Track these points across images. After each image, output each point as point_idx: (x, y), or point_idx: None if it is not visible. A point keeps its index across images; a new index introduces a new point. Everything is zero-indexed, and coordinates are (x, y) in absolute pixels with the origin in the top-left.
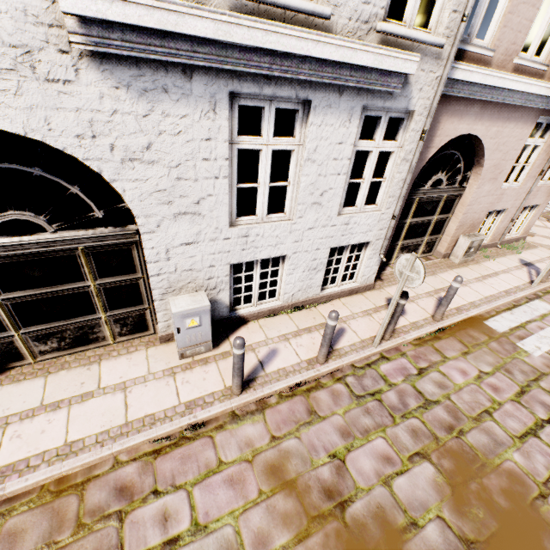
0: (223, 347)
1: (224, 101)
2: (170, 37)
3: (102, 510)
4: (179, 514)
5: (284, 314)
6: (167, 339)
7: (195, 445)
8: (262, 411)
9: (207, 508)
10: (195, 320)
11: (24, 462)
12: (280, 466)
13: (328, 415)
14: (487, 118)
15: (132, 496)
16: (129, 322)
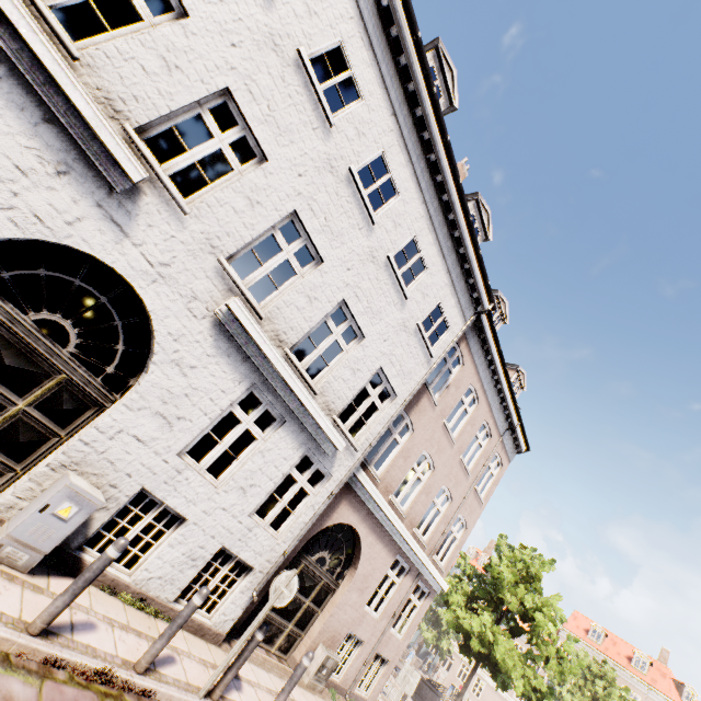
0: (39, 579)
1: (248, 383)
2: (253, 343)
3: None
4: None
5: (121, 601)
6: None
7: None
8: (43, 677)
9: None
10: (72, 509)
11: None
12: None
13: None
14: (369, 525)
15: None
16: None
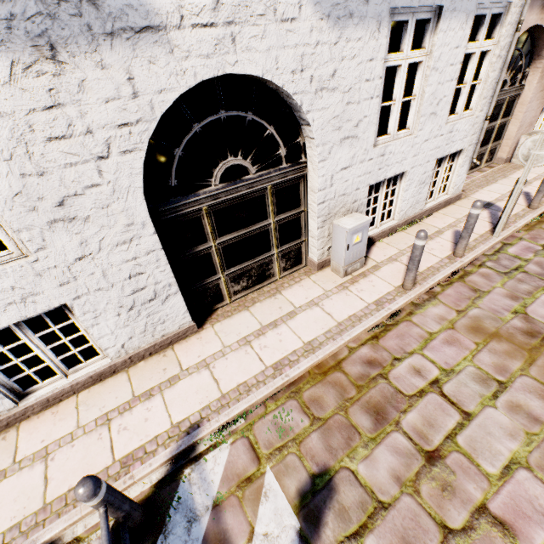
0: (369, 263)
1: (386, 19)
2: None
3: (366, 376)
4: (425, 367)
5: (400, 232)
6: (321, 267)
7: (401, 328)
8: (435, 297)
9: (443, 360)
10: (359, 236)
11: (285, 360)
12: (478, 326)
13: (490, 289)
14: None
15: (381, 364)
16: (291, 256)
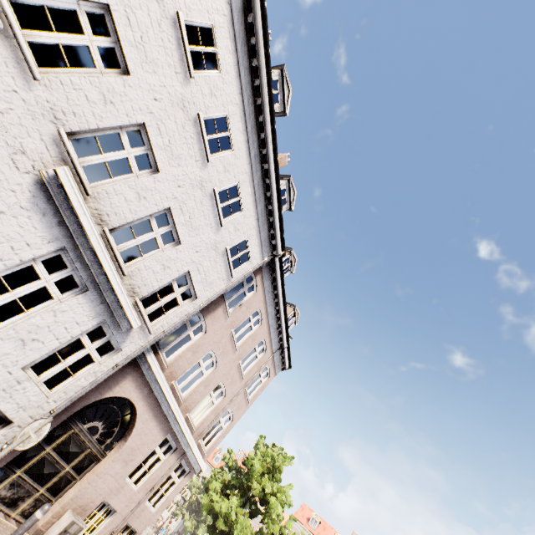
0: None
1: (58, 246)
2: (73, 212)
3: None
4: None
5: None
6: None
7: None
8: None
9: None
10: None
11: None
12: None
13: None
14: (148, 403)
15: None
16: None
